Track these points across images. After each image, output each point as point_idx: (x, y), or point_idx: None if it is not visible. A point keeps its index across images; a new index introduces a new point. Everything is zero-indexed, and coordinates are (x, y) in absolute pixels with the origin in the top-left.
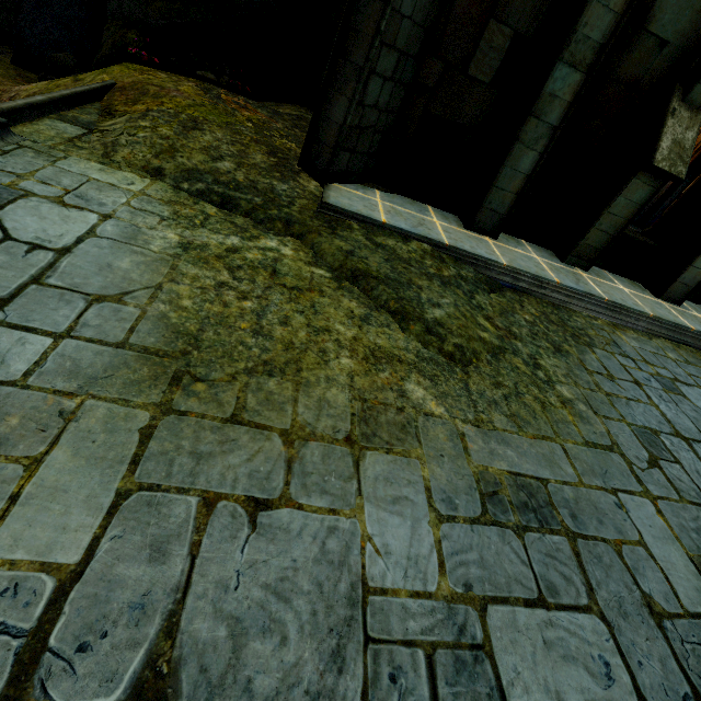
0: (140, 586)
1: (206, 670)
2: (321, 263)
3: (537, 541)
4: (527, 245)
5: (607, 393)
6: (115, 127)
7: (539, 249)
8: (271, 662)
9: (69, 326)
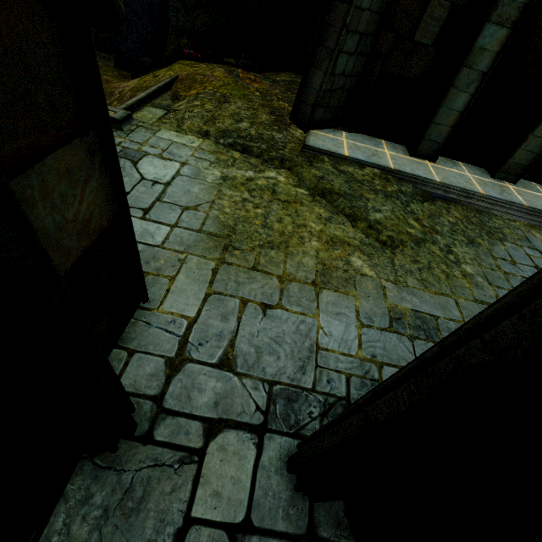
0: (219, 329)
1: (246, 361)
2: (302, 185)
3: (422, 345)
4: (462, 165)
5: (505, 272)
6: (181, 107)
7: (473, 168)
8: (273, 364)
9: (176, 222)
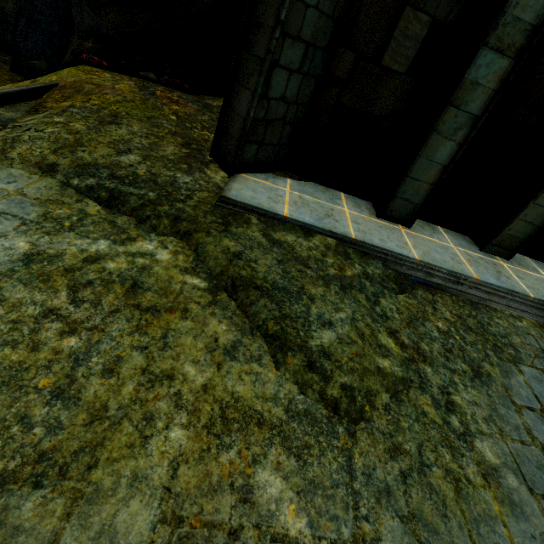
0: None
1: None
2: (200, 268)
3: None
4: (443, 232)
5: (543, 446)
6: (29, 123)
7: (456, 235)
8: None
9: None
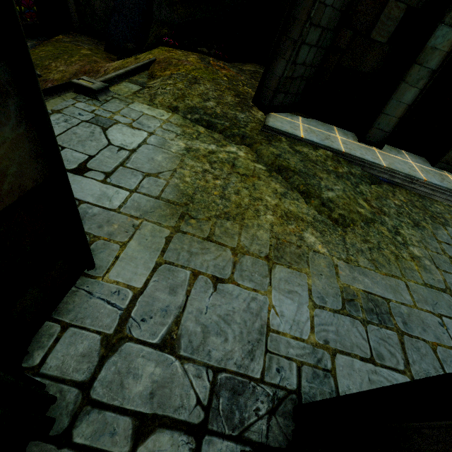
0: (165, 302)
1: (191, 342)
2: (260, 161)
3: (375, 330)
4: (405, 154)
5: (450, 257)
6: (155, 85)
7: (415, 156)
8: (219, 347)
9: (136, 187)
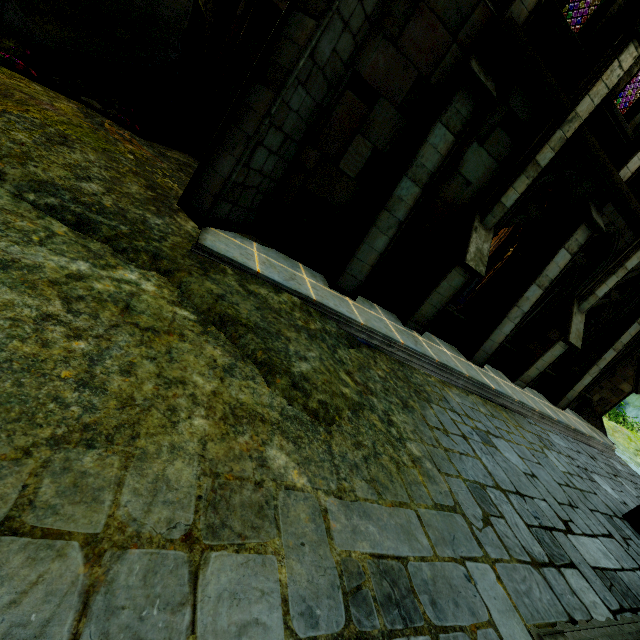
0: None
1: None
2: (187, 303)
3: None
4: (378, 308)
5: (445, 449)
6: None
7: (387, 312)
8: None
9: None
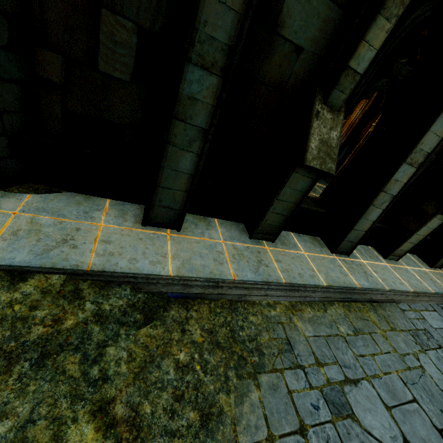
0: None
1: None
2: None
3: None
4: (218, 225)
5: None
6: None
7: (230, 226)
8: None
9: None
